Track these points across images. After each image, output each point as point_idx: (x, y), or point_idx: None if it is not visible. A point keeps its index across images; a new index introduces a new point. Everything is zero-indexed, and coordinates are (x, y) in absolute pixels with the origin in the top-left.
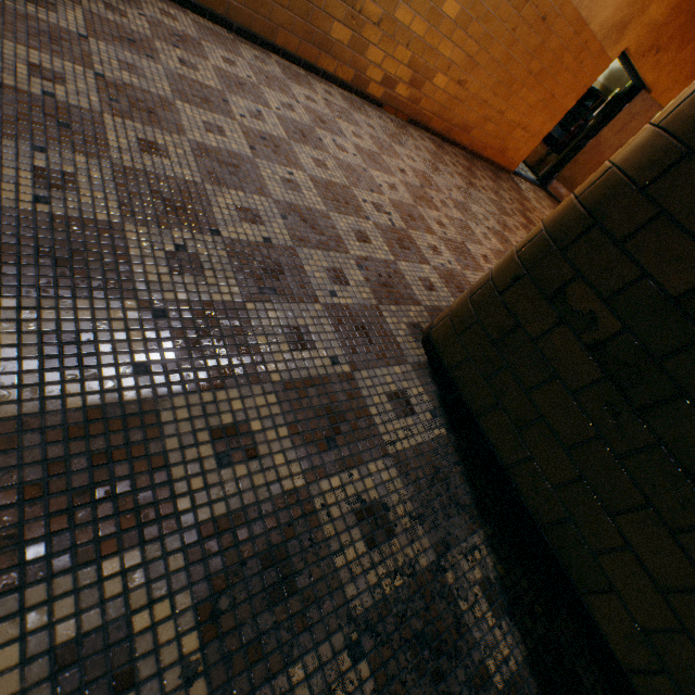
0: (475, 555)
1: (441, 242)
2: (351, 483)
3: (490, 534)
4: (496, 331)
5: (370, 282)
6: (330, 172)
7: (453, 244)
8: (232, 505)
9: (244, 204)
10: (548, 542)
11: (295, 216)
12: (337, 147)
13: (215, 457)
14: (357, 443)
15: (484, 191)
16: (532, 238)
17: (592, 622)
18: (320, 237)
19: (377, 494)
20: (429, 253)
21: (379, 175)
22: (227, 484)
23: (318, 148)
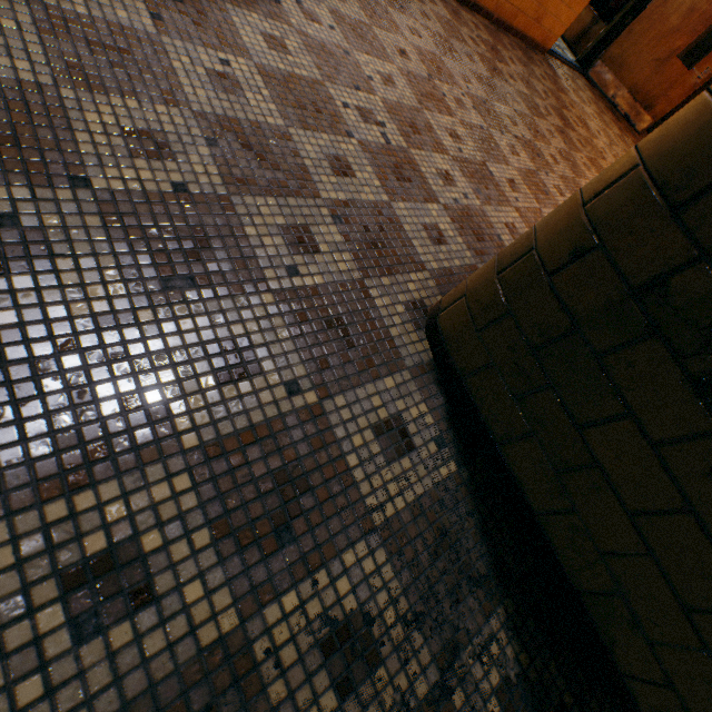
0: (491, 651)
1: (455, 165)
2: (315, 595)
3: (511, 609)
4: (538, 333)
5: (352, 243)
6: (292, 57)
7: (470, 167)
8: (103, 708)
9: (139, 123)
10: (586, 610)
11: (232, 139)
12: (303, 14)
13: (71, 624)
14: (327, 522)
15: (512, 81)
16: (616, 179)
17: (633, 707)
18: (274, 173)
19: (356, 600)
20: (438, 184)
21: (368, 61)
22: (93, 672)
23: (273, 16)
